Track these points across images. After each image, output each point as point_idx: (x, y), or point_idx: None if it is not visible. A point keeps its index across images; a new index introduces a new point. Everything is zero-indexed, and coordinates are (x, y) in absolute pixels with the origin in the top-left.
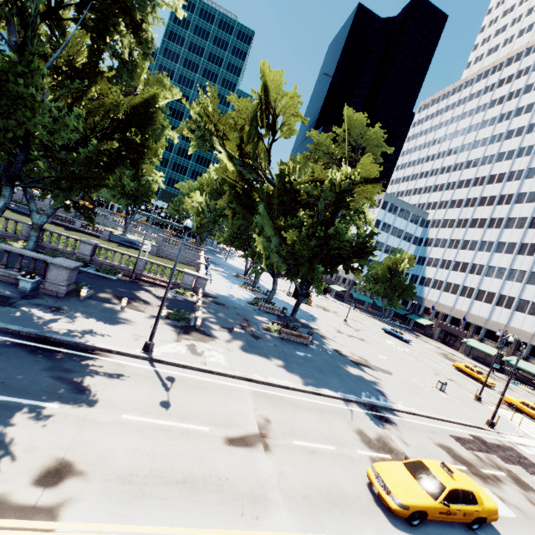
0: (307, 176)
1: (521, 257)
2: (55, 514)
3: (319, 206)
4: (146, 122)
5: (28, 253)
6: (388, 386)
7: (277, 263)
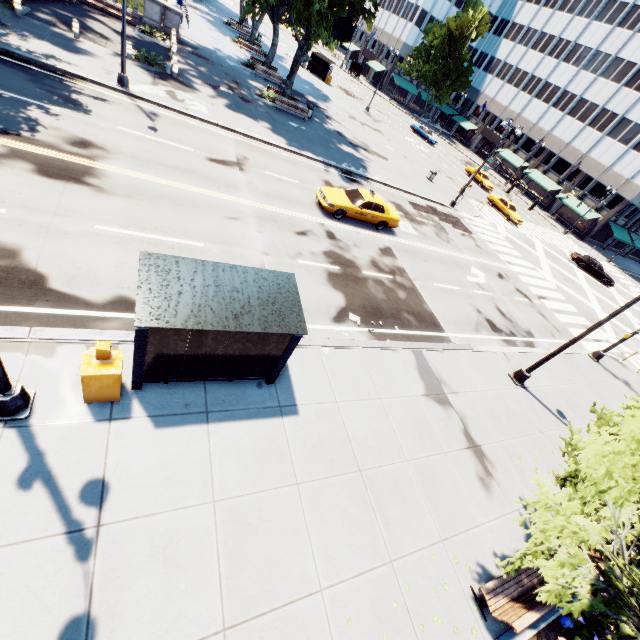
0: None
1: (618, 32)
2: (93, 160)
3: None
4: None
5: None
6: (375, 166)
7: None
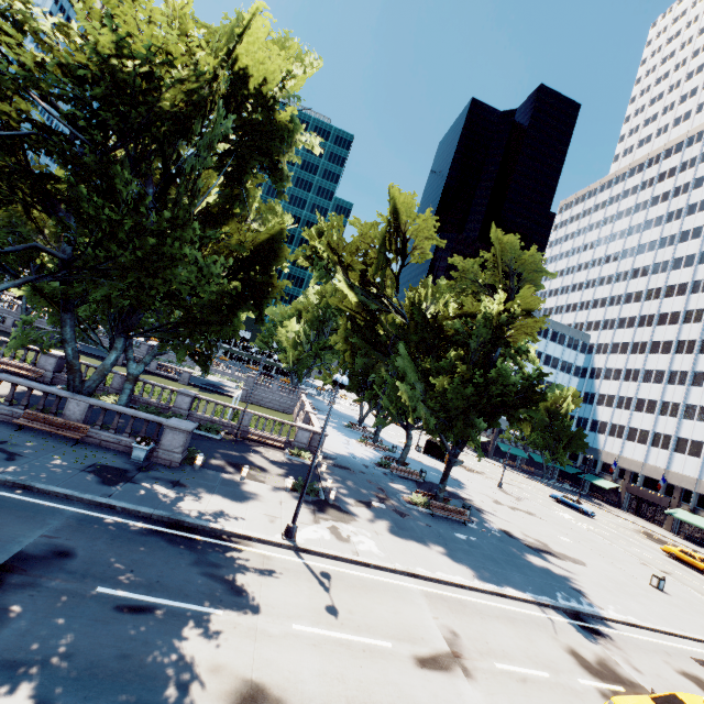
0: (454, 310)
1: None
2: None
3: (472, 343)
4: (271, 259)
5: (141, 415)
6: (586, 583)
7: (425, 416)
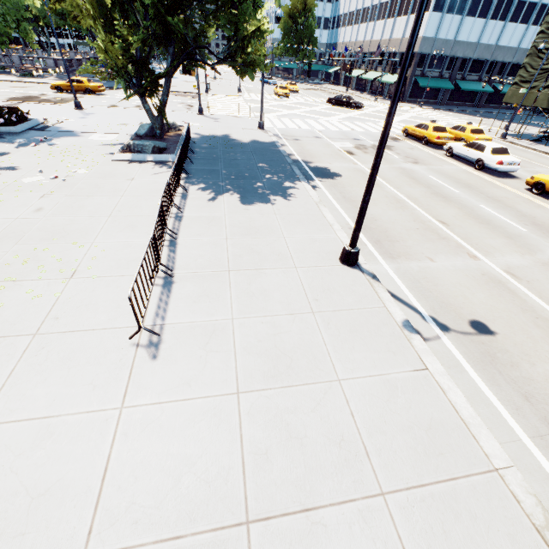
0: None
1: None
2: None
3: None
4: None
5: None
6: None
7: (56, 21)
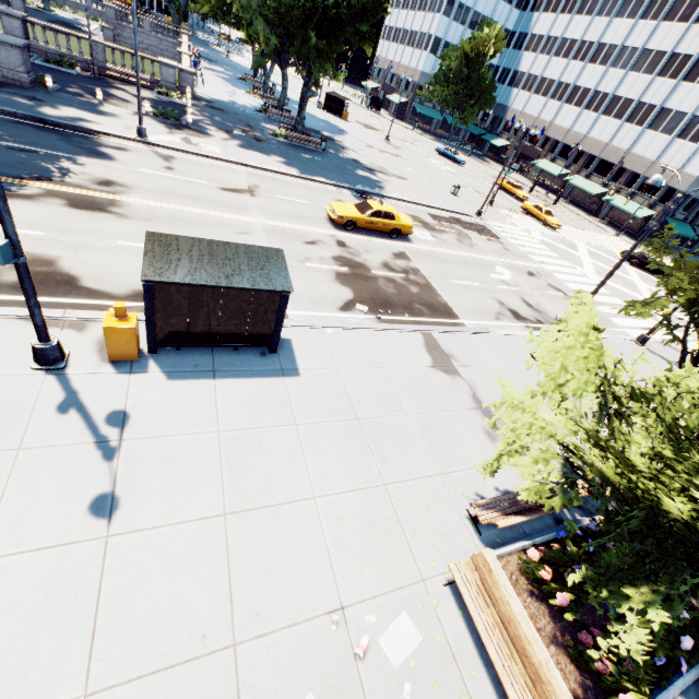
0: None
1: (642, 24)
2: (116, 194)
3: None
4: None
5: None
6: (393, 185)
7: (265, 35)
